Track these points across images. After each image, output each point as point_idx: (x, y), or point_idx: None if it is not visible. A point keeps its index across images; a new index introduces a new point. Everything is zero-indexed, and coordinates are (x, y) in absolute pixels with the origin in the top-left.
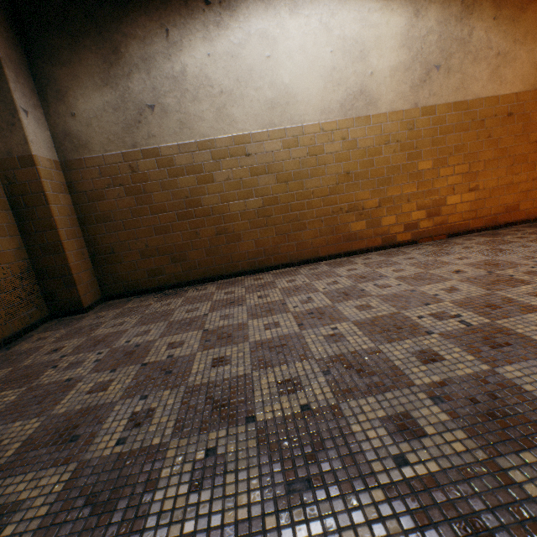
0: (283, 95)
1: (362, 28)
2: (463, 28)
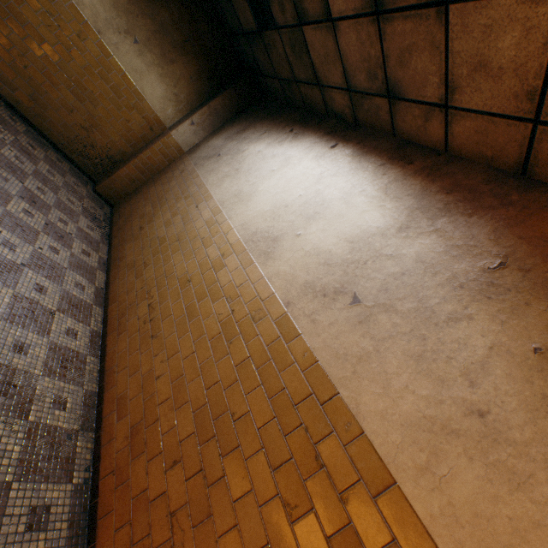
0: (248, 194)
1: (340, 198)
2: (452, 299)
